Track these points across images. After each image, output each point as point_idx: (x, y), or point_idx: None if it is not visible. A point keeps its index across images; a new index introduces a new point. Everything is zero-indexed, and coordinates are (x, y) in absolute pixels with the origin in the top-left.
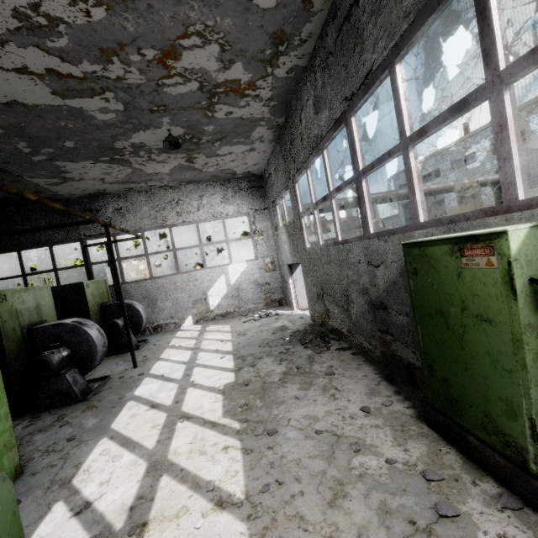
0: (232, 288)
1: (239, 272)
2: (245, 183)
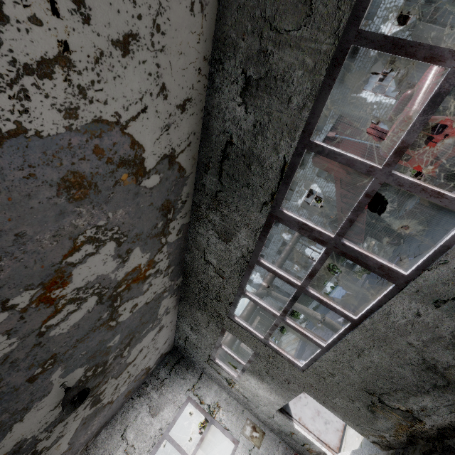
0: None
1: None
2: (162, 370)
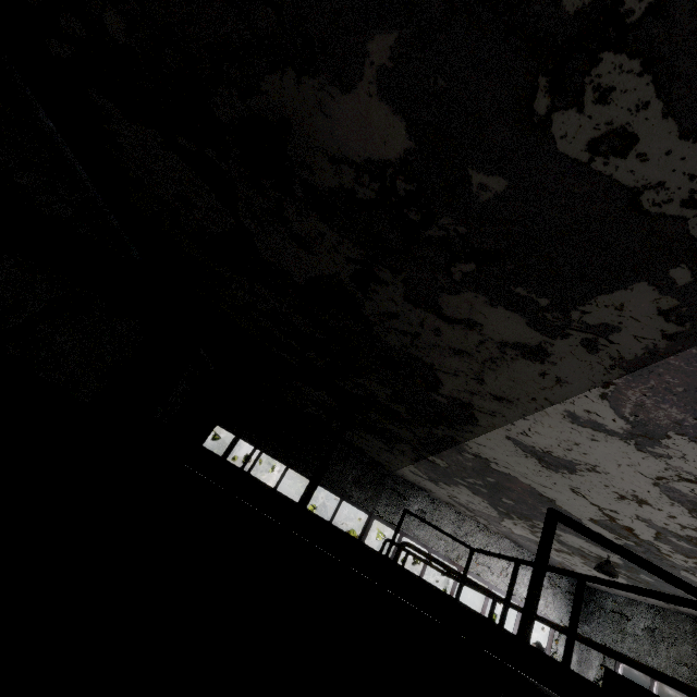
0: None
1: None
2: (565, 582)
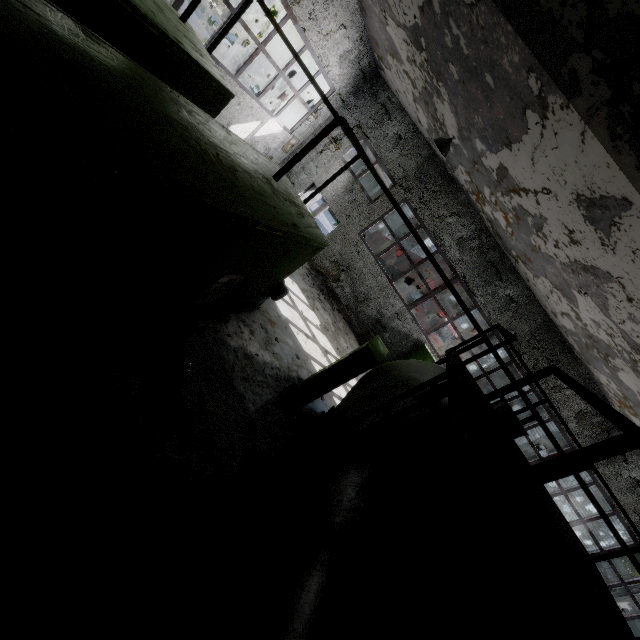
0: (251, 140)
1: (270, 132)
2: (367, 61)
